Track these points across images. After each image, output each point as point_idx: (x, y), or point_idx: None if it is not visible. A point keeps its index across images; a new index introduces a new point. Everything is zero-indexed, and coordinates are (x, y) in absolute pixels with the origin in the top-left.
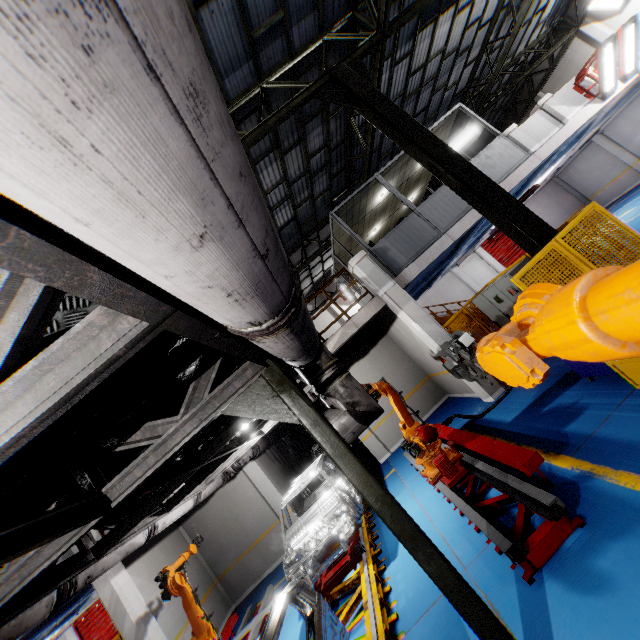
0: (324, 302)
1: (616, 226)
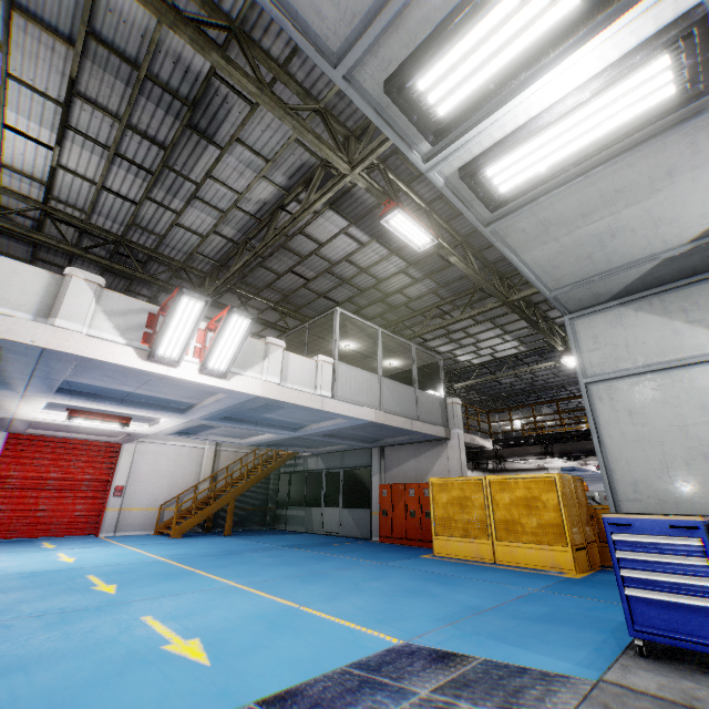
0: None
1: None
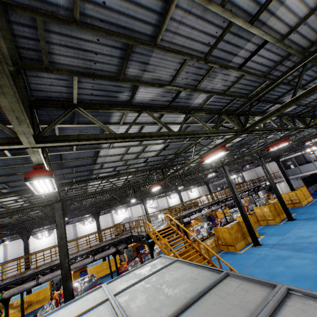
0: (300, 151)
1: (295, 194)
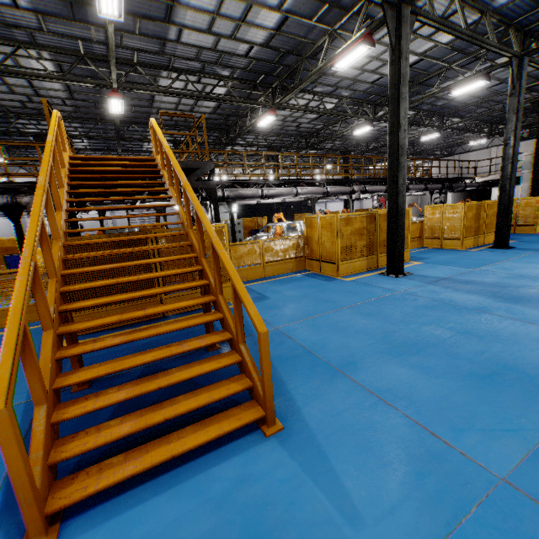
0: None
1: (534, 206)
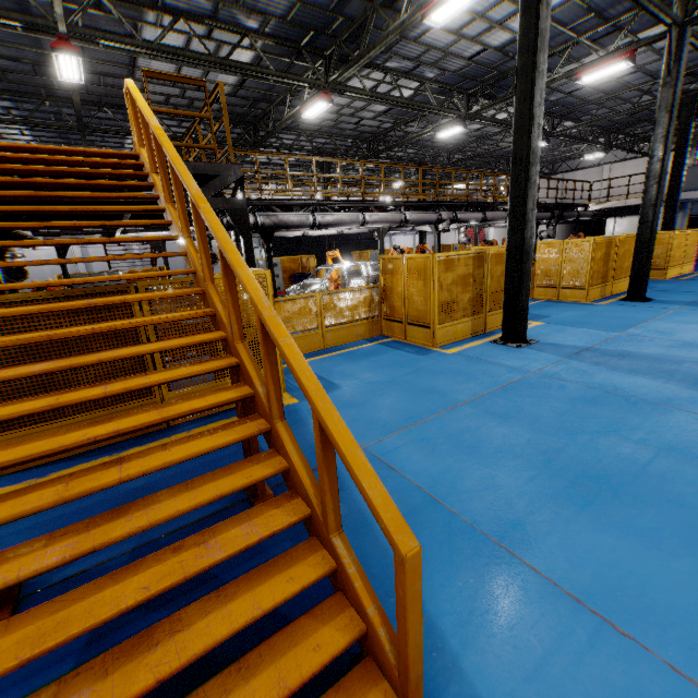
0: None
1: (667, 243)
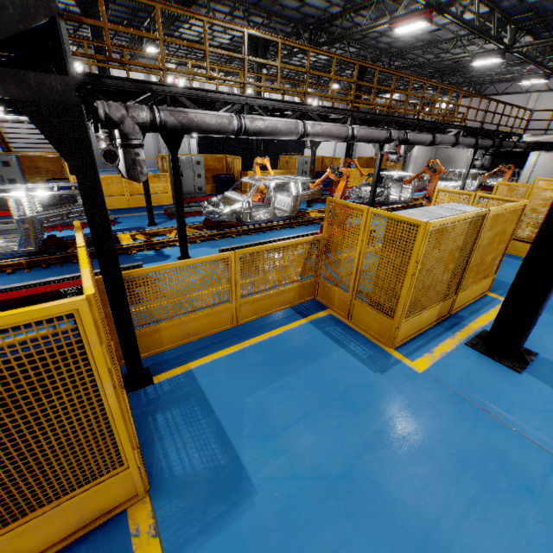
0: None
1: None
